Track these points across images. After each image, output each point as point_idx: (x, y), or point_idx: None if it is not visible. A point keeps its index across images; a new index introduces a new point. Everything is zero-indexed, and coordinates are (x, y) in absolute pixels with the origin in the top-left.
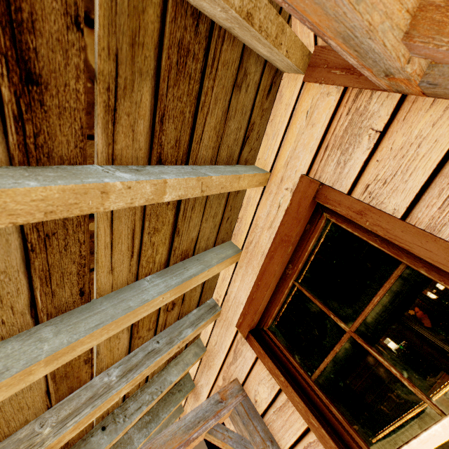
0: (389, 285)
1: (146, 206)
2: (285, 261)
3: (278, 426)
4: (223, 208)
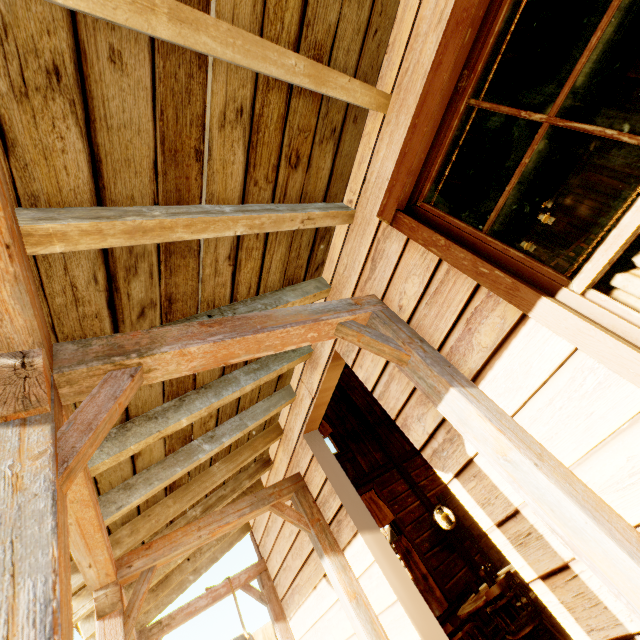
0: (618, 1)
1: None
2: (458, 64)
3: (431, 319)
4: None
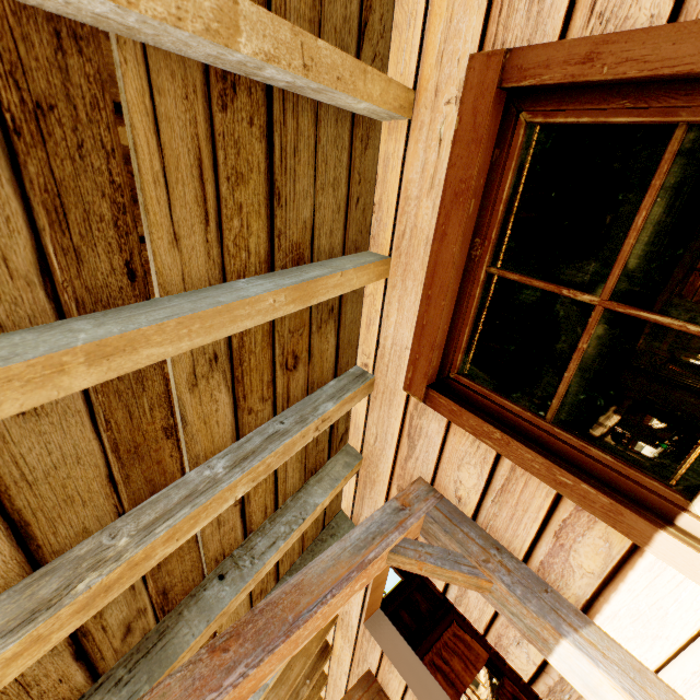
0: (660, 179)
1: (214, 113)
2: (467, 233)
3: (505, 521)
4: (346, 174)
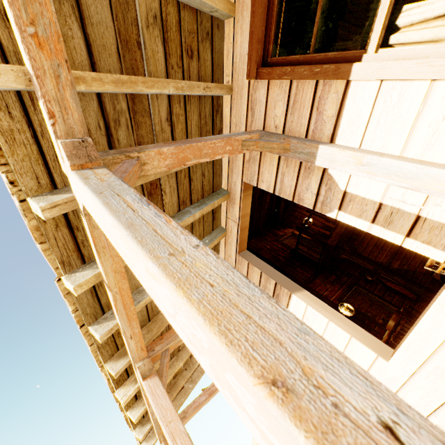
0: None
1: None
2: None
3: (296, 121)
4: None
